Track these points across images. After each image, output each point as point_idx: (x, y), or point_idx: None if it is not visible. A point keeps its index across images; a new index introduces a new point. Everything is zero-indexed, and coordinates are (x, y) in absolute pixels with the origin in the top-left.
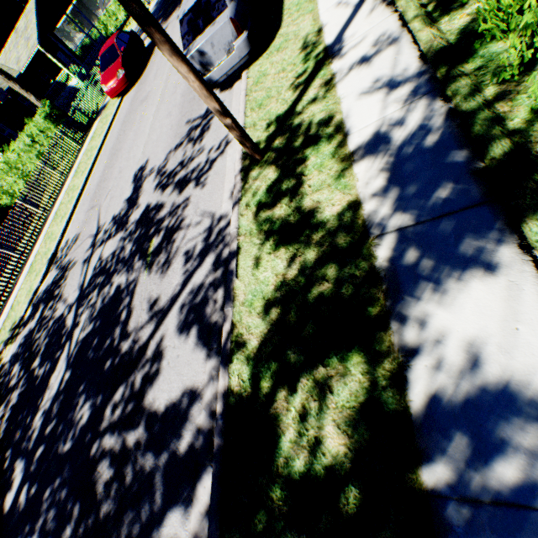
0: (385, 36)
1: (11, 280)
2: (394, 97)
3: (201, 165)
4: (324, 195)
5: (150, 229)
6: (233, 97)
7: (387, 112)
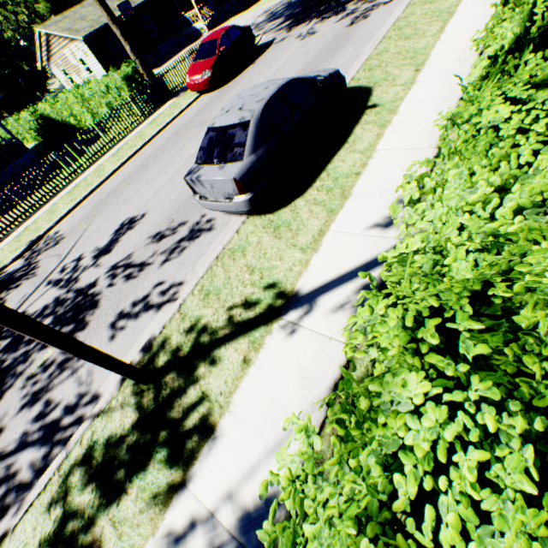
0: (317, 373)
1: (9, 227)
2: (240, 497)
3: (142, 295)
4: (109, 543)
5: (70, 323)
6: (221, 233)
7: (220, 512)
